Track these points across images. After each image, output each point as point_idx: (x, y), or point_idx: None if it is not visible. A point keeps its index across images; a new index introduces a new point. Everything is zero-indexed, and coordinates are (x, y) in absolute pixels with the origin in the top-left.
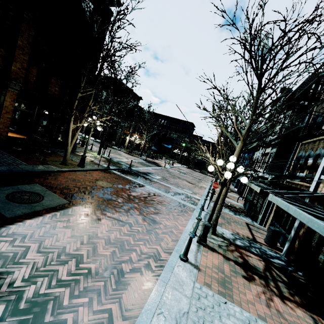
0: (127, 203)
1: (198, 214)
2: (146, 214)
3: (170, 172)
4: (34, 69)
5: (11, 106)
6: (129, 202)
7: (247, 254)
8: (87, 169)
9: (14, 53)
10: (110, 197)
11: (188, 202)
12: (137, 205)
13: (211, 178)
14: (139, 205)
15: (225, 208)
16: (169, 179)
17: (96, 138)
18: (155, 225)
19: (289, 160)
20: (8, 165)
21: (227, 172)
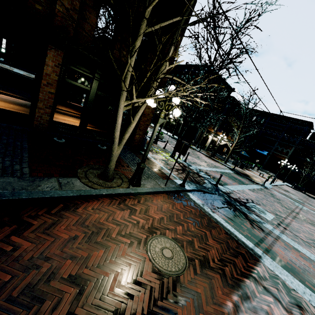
0: None
1: None
2: None
3: (278, 198)
4: (92, 16)
5: (54, 74)
6: None
7: None
8: (143, 192)
9: None
10: None
11: None
12: None
13: None
14: None
15: None
16: (292, 224)
17: (175, 135)
18: None
19: None
20: None
21: None
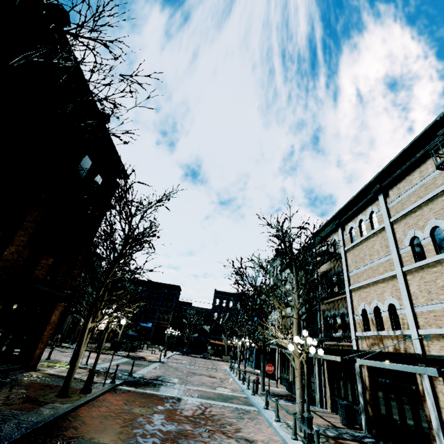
0: (199, 428)
1: (276, 413)
2: (232, 435)
3: (175, 367)
4: (26, 250)
5: None
6: (199, 425)
7: (346, 442)
8: (98, 395)
9: (14, 235)
10: (174, 426)
11: (242, 404)
12: (210, 426)
13: (220, 362)
14: (211, 426)
15: (279, 400)
16: (189, 379)
17: None
18: (254, 443)
19: (318, 321)
20: (5, 422)
21: (312, 348)
